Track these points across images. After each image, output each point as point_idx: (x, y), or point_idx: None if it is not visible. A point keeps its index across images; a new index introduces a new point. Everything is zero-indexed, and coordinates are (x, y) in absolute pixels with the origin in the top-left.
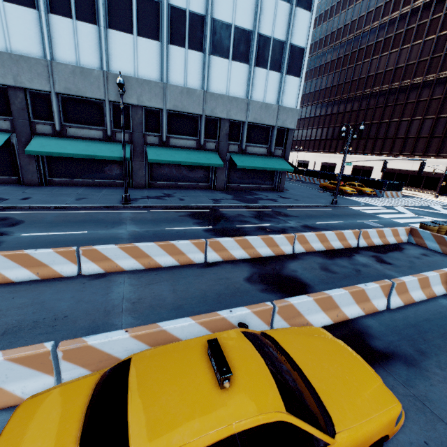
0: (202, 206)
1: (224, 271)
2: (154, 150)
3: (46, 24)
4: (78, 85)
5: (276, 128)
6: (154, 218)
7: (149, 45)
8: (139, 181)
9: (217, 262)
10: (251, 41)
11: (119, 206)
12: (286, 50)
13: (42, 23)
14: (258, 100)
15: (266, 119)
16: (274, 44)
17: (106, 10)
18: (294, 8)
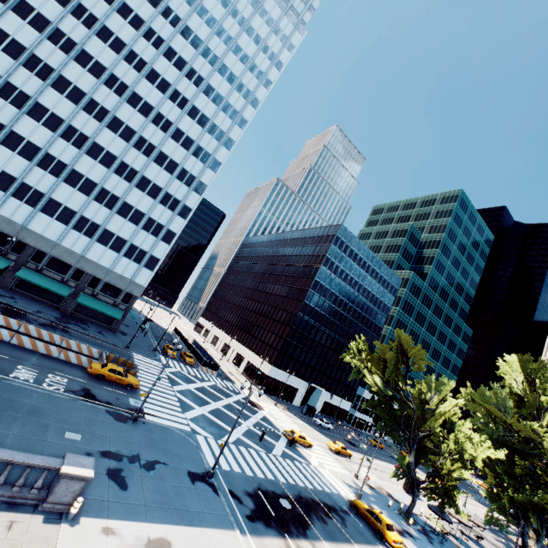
0: (21, 309)
1: None
2: (27, 271)
3: (5, 199)
4: (3, 225)
5: (124, 292)
6: None
7: (60, 225)
8: (4, 284)
9: None
10: (126, 245)
11: None
12: (147, 256)
13: (4, 198)
14: (119, 272)
15: (119, 284)
16: (140, 251)
17: (44, 205)
18: (158, 240)
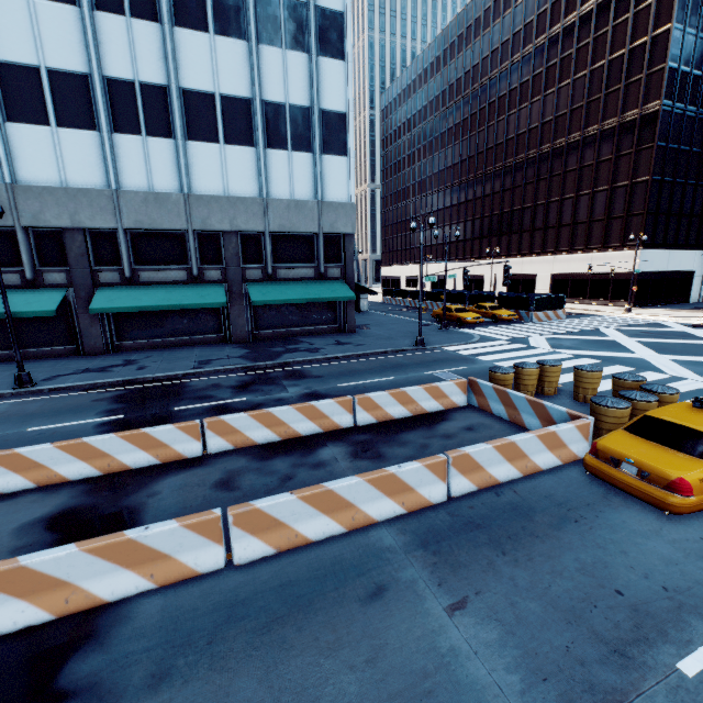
0: (163, 376)
1: (6, 510)
2: (109, 293)
3: None
4: None
5: (321, 236)
6: (37, 411)
7: (80, 137)
8: (94, 345)
9: (20, 492)
10: (253, 113)
11: (4, 393)
12: (314, 119)
13: None
14: (282, 197)
15: (301, 223)
16: (292, 113)
17: (0, 97)
18: (314, 58)
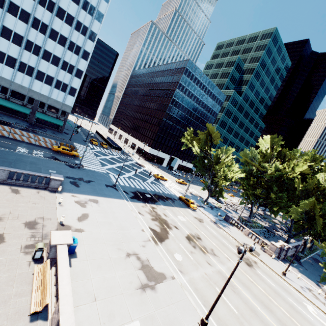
0: (7, 121)
1: None
2: (1, 100)
3: None
4: None
5: (61, 110)
6: None
7: (9, 69)
8: None
9: None
10: (54, 80)
11: None
12: (68, 87)
13: None
14: (54, 98)
15: (57, 105)
16: (63, 84)
17: None
18: (73, 76)
